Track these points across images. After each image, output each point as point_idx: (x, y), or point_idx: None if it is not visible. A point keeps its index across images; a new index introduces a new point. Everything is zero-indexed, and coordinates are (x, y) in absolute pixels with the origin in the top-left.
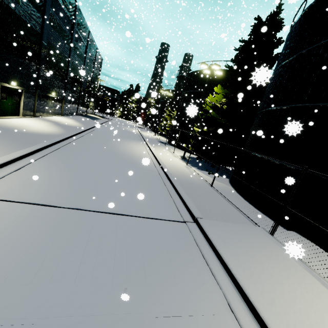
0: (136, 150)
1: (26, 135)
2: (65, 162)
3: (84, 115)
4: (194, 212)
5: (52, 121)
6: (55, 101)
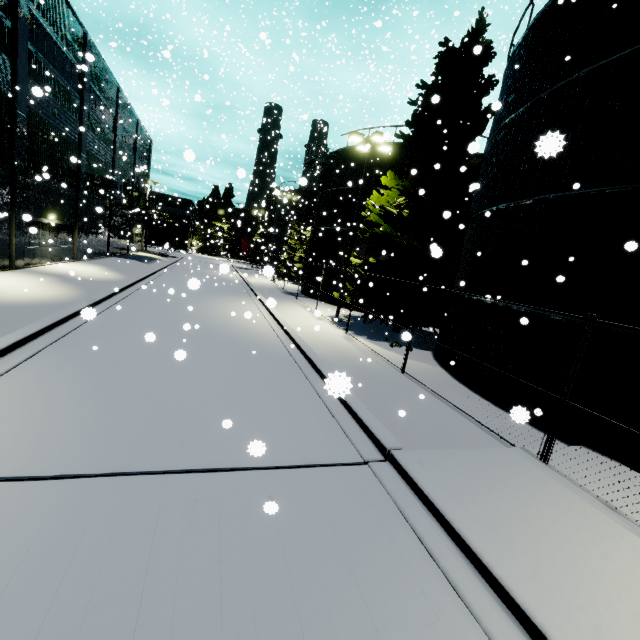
0: (239, 317)
1: None
2: (85, 363)
3: (124, 254)
4: (382, 437)
5: (54, 275)
6: (58, 231)
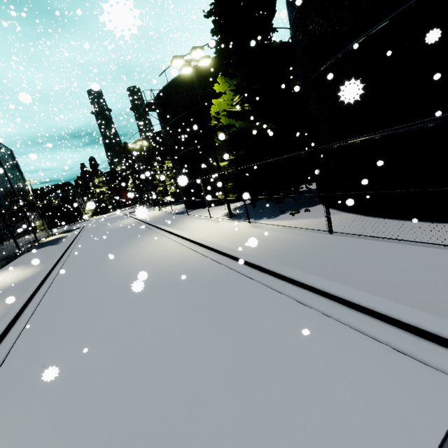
0: (158, 253)
1: None
2: (22, 424)
3: (35, 246)
4: None
5: None
6: None
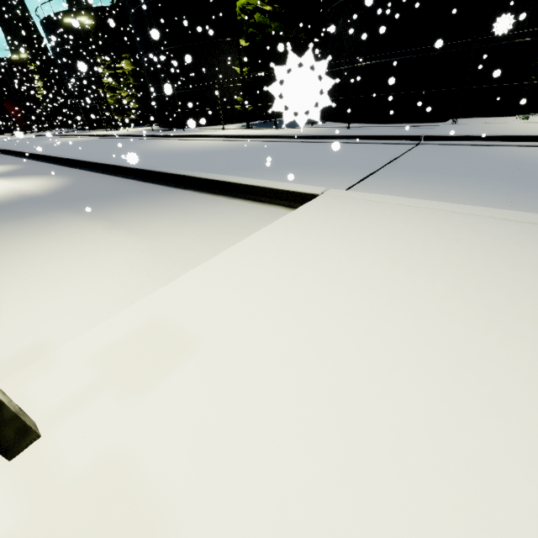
0: (201, 144)
1: (71, 193)
2: (242, 171)
3: None
4: (413, 134)
5: None
6: None
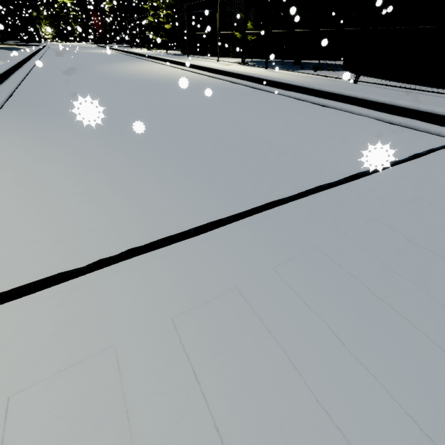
0: (160, 71)
1: None
2: (64, 118)
3: None
4: None
5: None
6: None
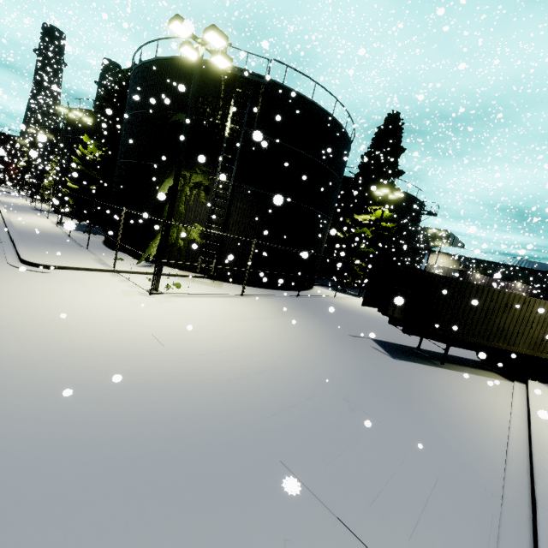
0: None
1: None
2: None
3: None
4: (14, 237)
5: None
6: None
